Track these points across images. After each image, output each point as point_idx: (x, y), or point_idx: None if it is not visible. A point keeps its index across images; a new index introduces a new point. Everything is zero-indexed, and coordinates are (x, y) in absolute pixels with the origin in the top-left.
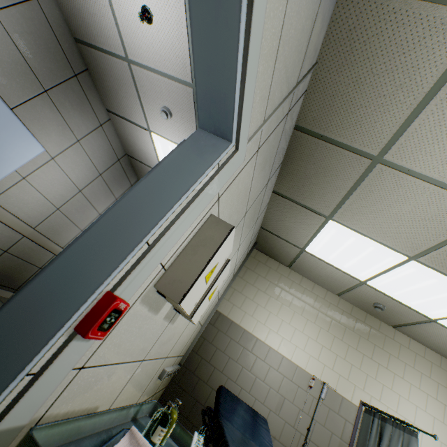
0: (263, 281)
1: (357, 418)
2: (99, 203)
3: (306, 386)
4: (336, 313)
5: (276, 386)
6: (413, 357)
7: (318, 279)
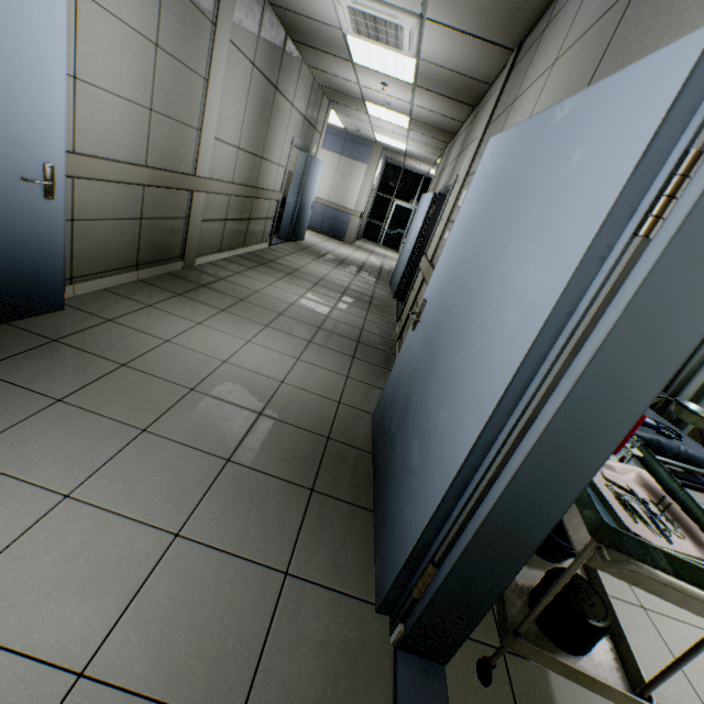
0: None
1: None
2: (193, 55)
3: None
4: None
5: None
6: None
7: None
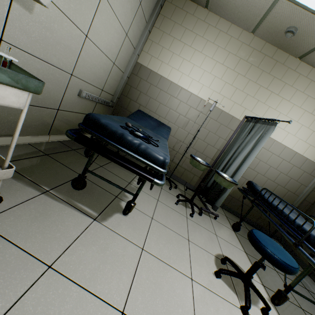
0: (179, 29)
1: (239, 126)
2: None
3: (207, 112)
4: (246, 53)
5: (184, 113)
6: (307, 84)
7: (234, 14)
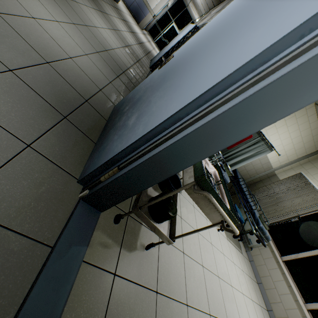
0: None
1: None
2: None
3: None
4: None
5: None
6: (304, 122)
7: None
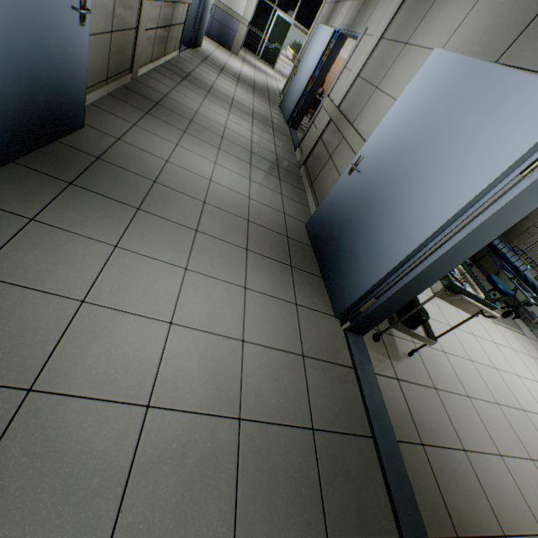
0: None
1: None
2: None
3: None
4: None
5: None
6: None
7: None
